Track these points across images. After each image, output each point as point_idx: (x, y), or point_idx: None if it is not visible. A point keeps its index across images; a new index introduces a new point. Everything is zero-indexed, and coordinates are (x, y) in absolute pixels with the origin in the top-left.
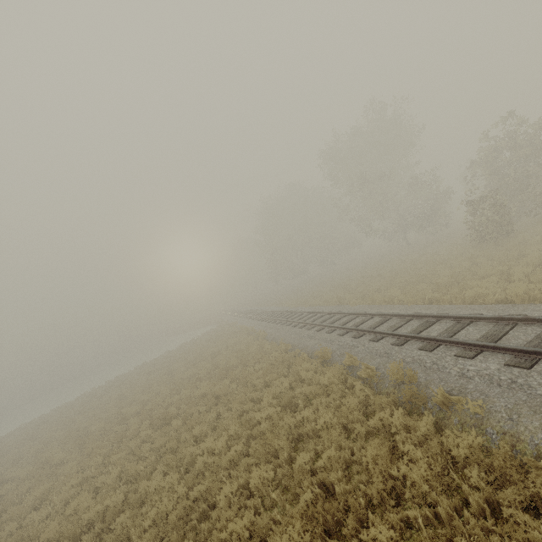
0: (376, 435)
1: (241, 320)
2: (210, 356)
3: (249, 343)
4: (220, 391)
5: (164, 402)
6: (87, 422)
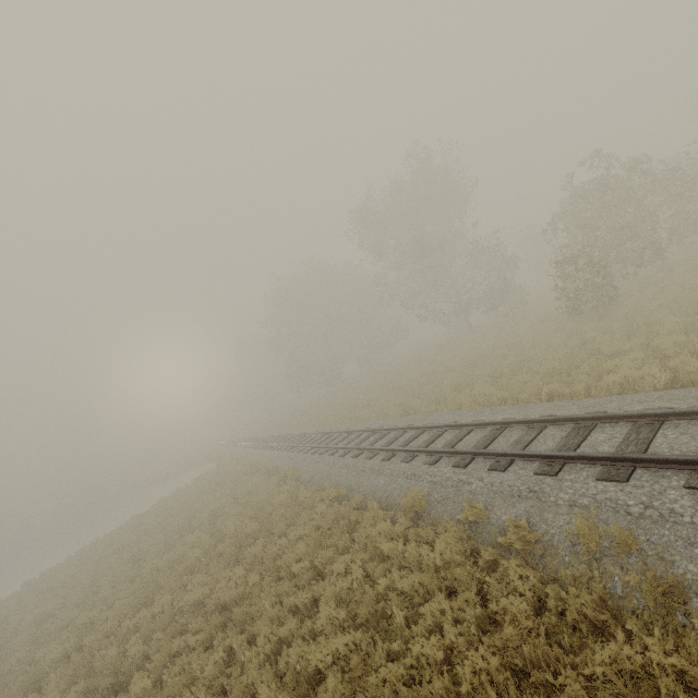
0: (597, 692)
1: (254, 452)
2: (207, 520)
3: (271, 489)
4: (229, 596)
5: (120, 629)
6: None
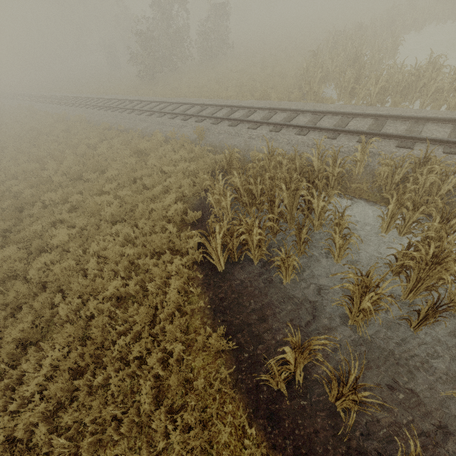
0: None
1: None
2: None
3: None
4: None
5: None
6: None
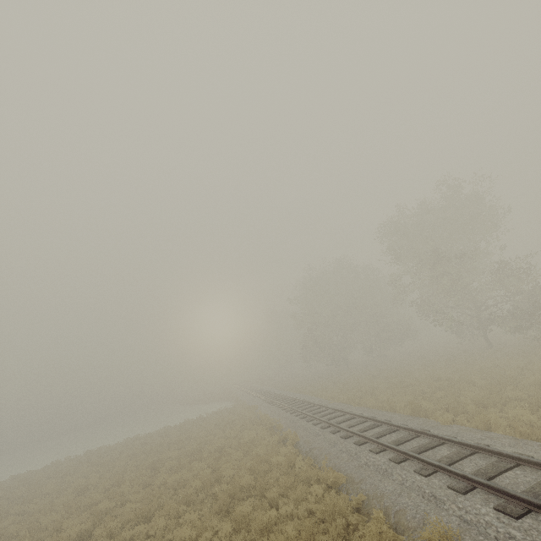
0: None
1: (263, 405)
2: (213, 454)
3: (271, 446)
4: None
5: (119, 536)
6: (14, 526)
